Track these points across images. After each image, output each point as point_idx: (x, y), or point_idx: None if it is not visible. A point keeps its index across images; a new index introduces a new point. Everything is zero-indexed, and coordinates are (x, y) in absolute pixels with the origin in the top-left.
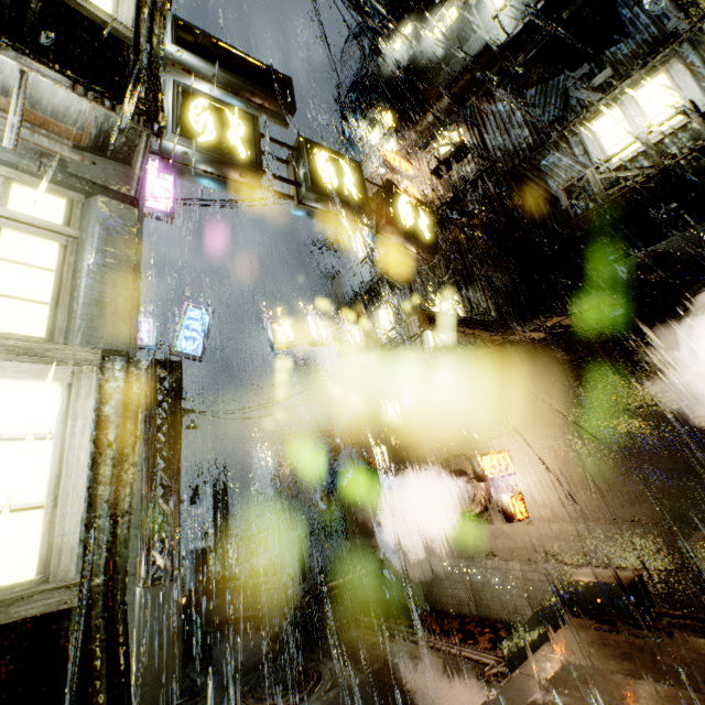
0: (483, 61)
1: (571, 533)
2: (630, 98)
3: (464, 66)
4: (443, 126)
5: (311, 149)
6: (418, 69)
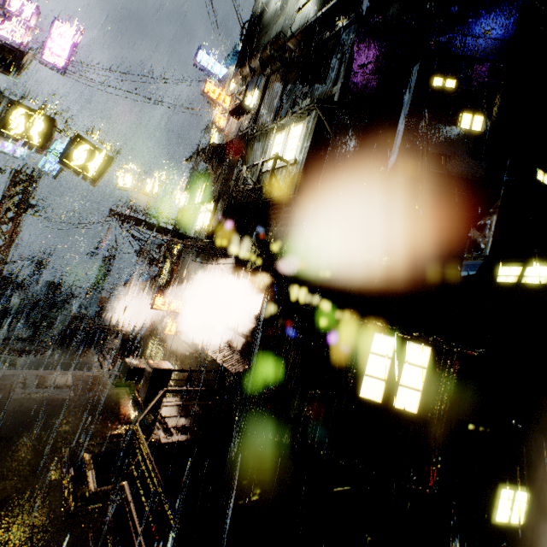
0: (278, 44)
1: (184, 350)
2: (290, 130)
3: (268, 42)
4: (251, 81)
5: (11, 106)
6: (261, 22)
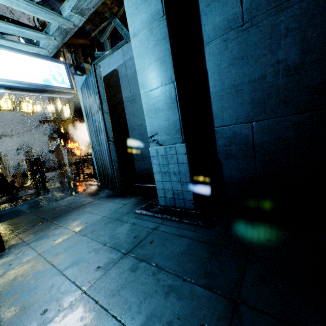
0: None
1: None
2: None
3: None
4: None
5: None
6: None
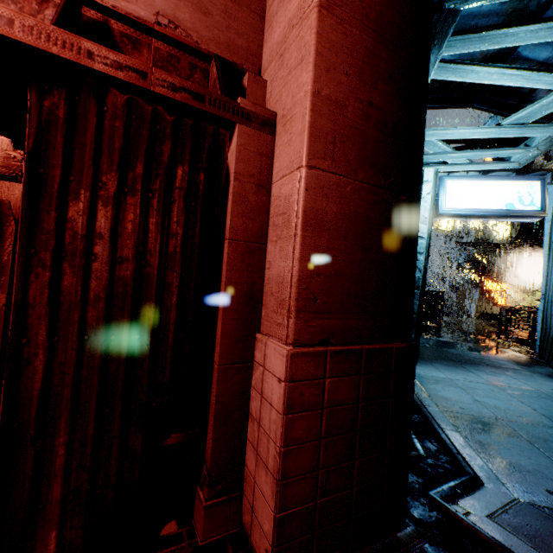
0: None
1: None
2: None
3: None
4: None
5: None
6: None
